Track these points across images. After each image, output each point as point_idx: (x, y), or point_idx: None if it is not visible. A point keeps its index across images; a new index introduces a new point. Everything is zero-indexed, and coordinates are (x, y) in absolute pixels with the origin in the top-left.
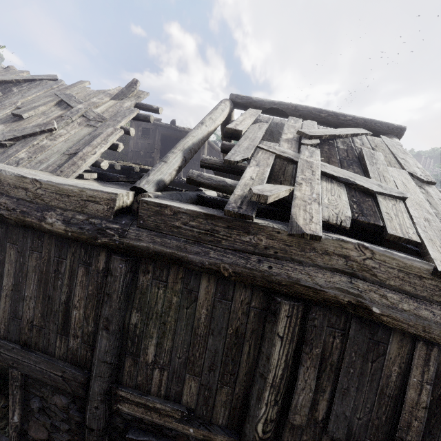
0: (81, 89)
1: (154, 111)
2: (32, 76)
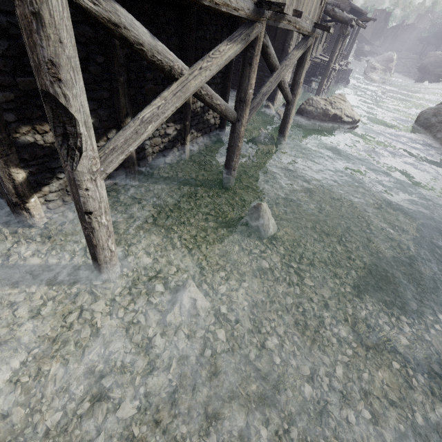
0: None
1: None
2: None
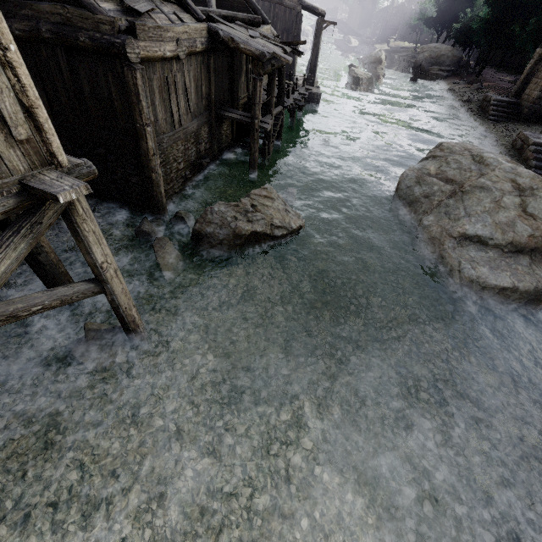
0: None
1: None
2: None
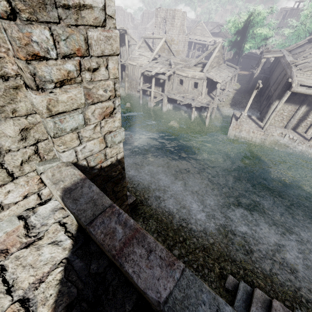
0: None
1: None
2: None
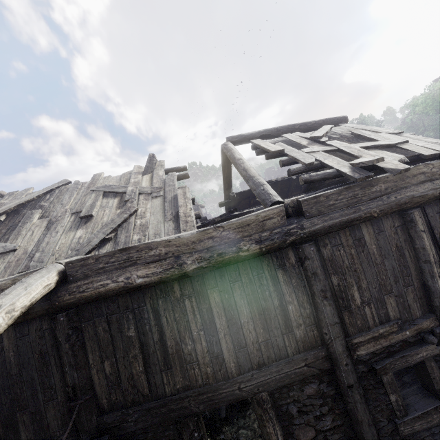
0: (107, 179)
1: (182, 170)
2: (48, 188)
